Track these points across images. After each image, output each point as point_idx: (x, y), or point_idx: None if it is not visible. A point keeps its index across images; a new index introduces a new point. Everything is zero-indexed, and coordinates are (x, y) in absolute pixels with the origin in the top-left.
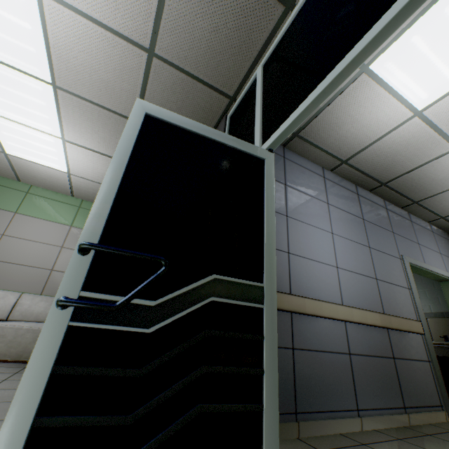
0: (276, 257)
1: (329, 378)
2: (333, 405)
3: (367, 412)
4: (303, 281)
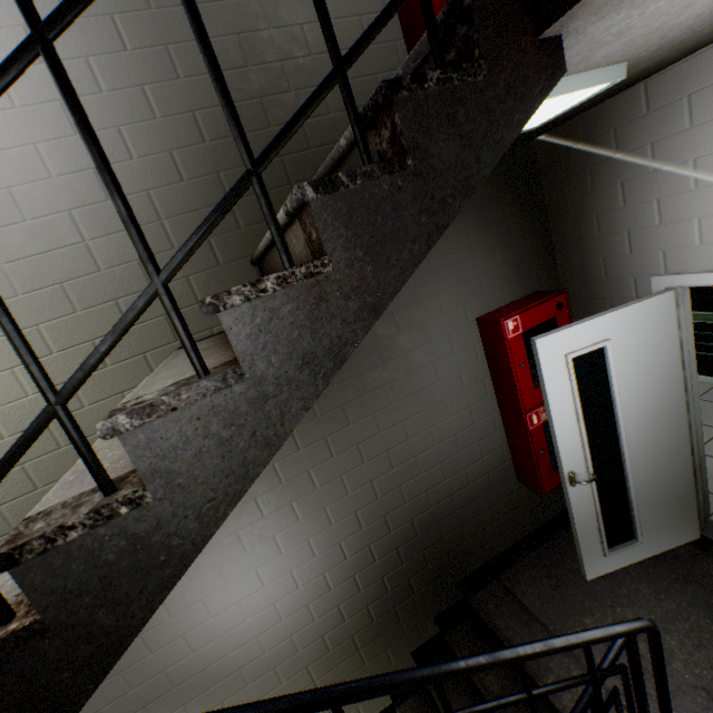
0: None
1: None
2: None
3: None
4: None
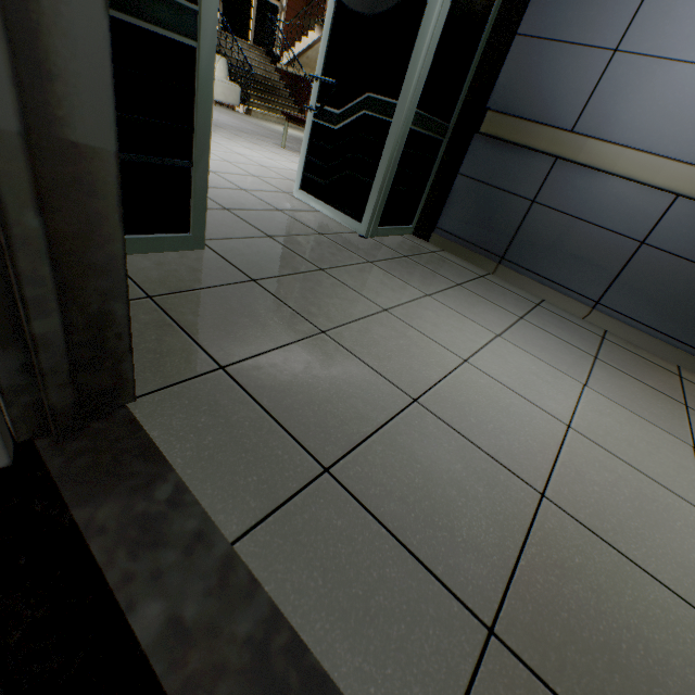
0: (416, 73)
1: (571, 252)
2: (557, 278)
3: (615, 315)
4: (616, 110)
